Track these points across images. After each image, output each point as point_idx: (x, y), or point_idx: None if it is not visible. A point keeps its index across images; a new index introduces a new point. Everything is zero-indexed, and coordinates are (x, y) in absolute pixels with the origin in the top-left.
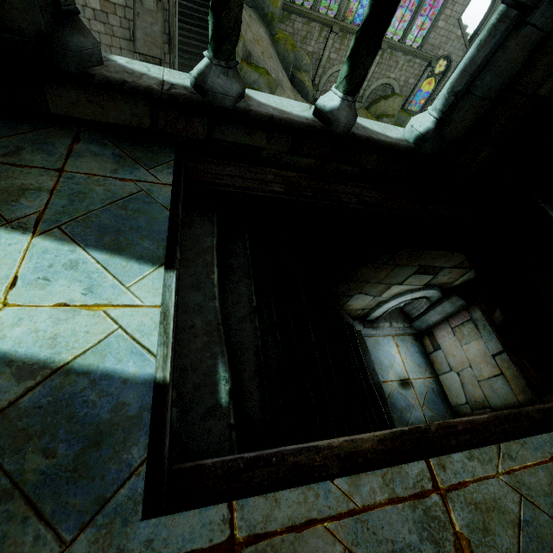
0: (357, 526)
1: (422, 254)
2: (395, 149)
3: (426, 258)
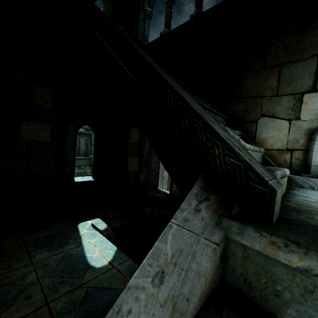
0: None
1: (301, 42)
2: (217, 5)
3: (314, 44)
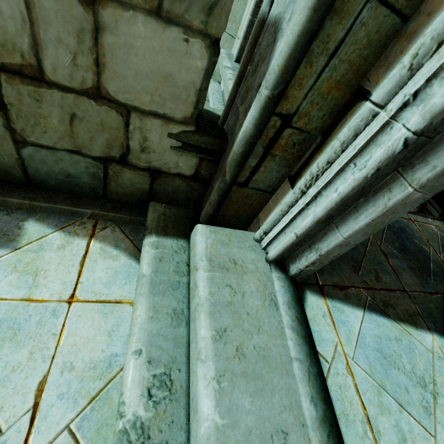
0: (438, 228)
1: None
2: None
3: None
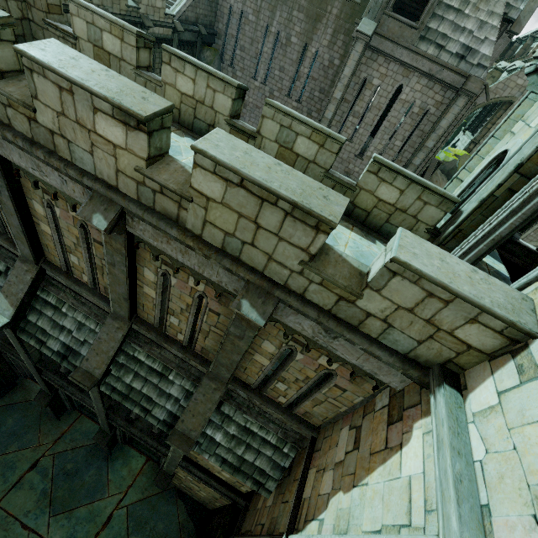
0: None
1: None
2: None
3: None
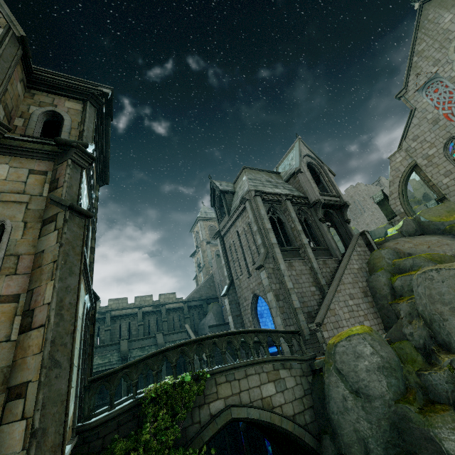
0: None
1: None
2: None
3: None
